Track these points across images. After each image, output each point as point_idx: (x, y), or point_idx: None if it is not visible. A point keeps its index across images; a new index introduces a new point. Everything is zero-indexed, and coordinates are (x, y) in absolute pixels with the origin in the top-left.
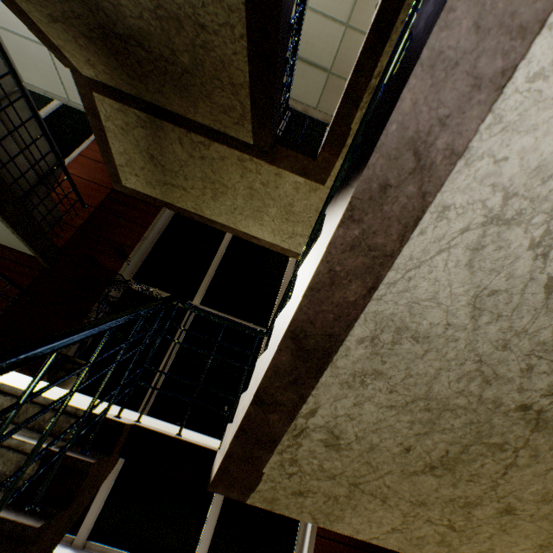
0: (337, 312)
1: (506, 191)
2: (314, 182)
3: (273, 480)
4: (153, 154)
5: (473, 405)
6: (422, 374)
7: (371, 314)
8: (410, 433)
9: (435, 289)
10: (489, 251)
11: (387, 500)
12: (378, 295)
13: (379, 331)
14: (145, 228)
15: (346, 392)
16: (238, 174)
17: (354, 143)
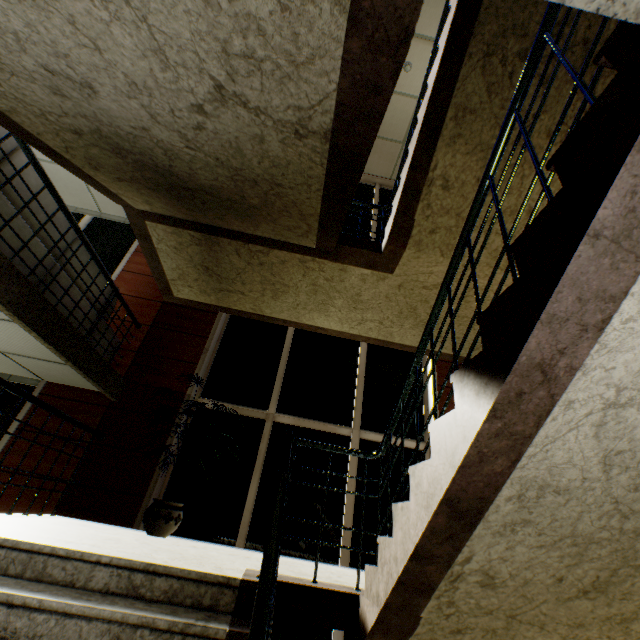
0: (486, 480)
1: (617, 386)
2: (382, 272)
3: (431, 623)
4: (208, 266)
5: (615, 536)
6: (565, 517)
7: (516, 478)
8: (561, 565)
9: (569, 455)
10: (610, 425)
11: (545, 626)
12: (520, 464)
13: (524, 490)
14: (205, 338)
15: (498, 539)
16: (300, 274)
17: (446, 283)
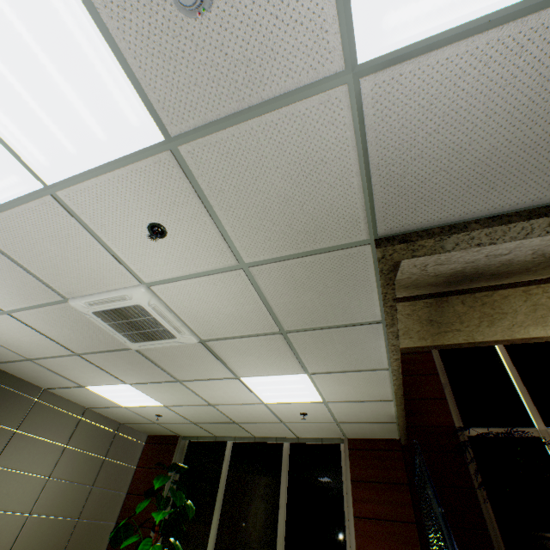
0: None
1: None
2: None
3: None
4: (431, 319)
5: None
6: None
7: None
8: None
9: None
10: None
11: None
12: None
13: None
14: (435, 375)
15: None
16: (520, 301)
17: None
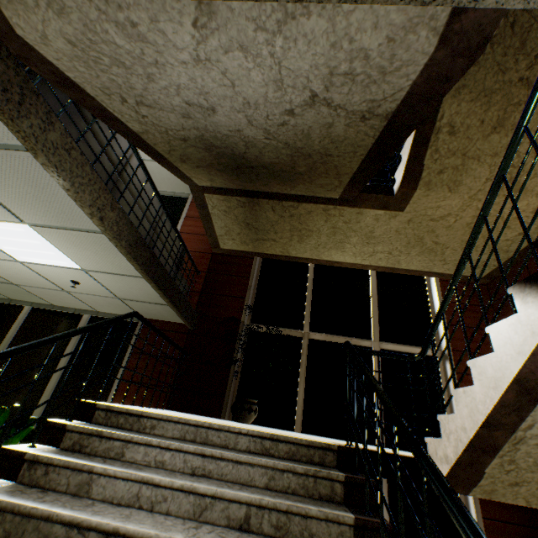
0: None
1: None
2: (394, 211)
3: (492, 477)
4: (248, 222)
5: None
6: None
7: None
8: None
9: None
10: None
11: None
12: None
13: None
14: (247, 278)
15: None
16: (323, 220)
17: (482, 216)
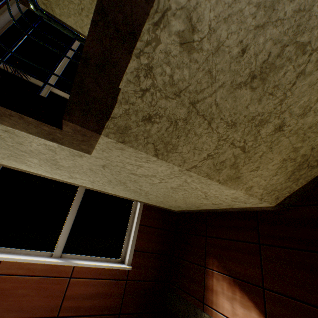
0: None
1: None
2: None
3: (127, 102)
4: None
5: None
6: None
7: None
8: (252, 25)
9: None
10: None
11: (212, 123)
12: None
13: None
14: None
15: None
16: None
17: None
